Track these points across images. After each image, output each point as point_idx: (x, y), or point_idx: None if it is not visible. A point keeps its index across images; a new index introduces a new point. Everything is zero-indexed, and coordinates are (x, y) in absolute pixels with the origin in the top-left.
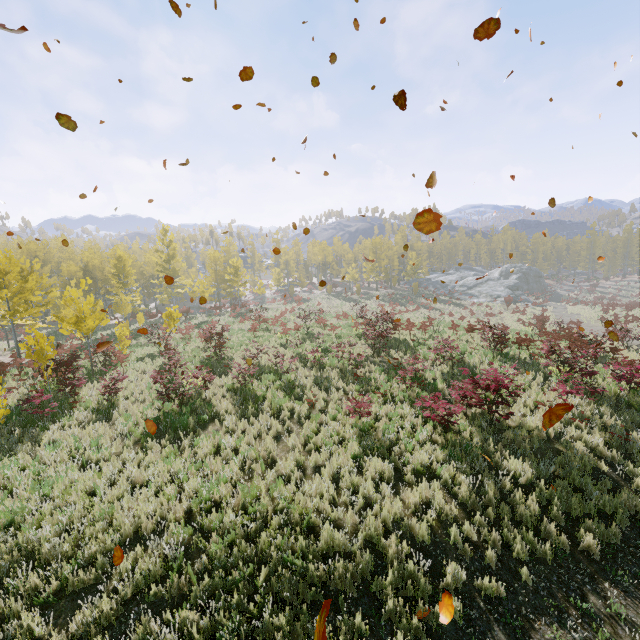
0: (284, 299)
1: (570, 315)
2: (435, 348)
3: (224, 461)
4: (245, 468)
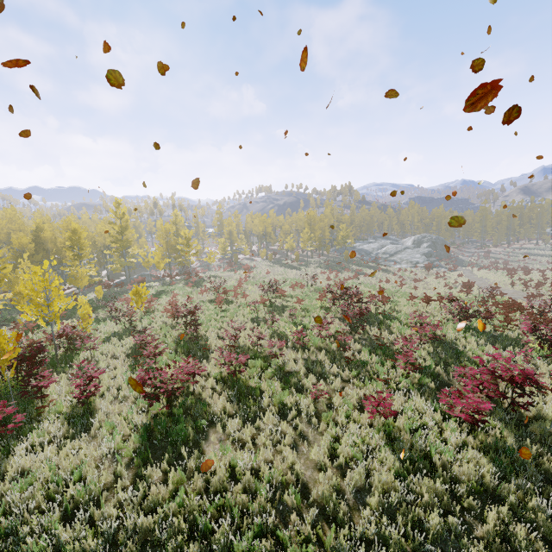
0: (230, 266)
1: (480, 279)
2: (419, 327)
3: (250, 496)
4: (273, 500)
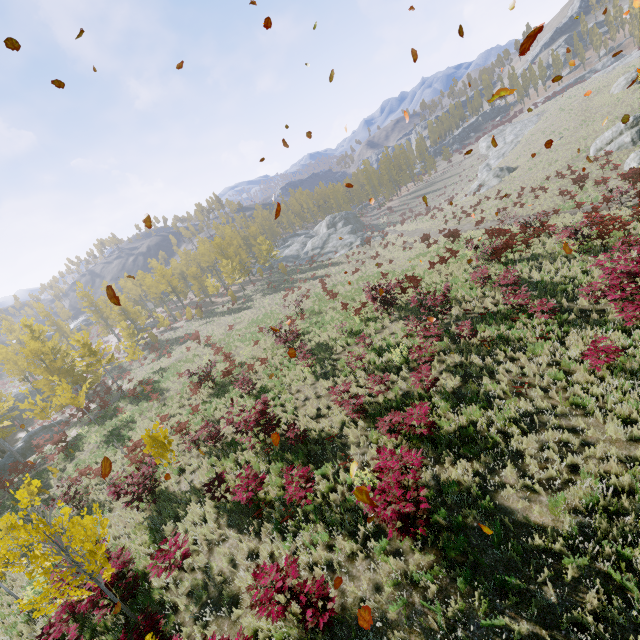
0: (157, 350)
1: (414, 232)
2: (501, 279)
3: None
4: None
